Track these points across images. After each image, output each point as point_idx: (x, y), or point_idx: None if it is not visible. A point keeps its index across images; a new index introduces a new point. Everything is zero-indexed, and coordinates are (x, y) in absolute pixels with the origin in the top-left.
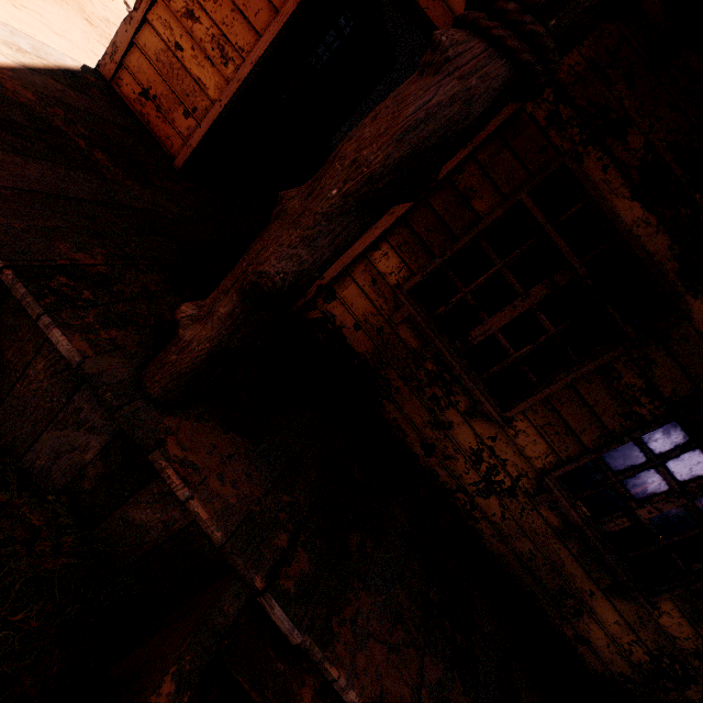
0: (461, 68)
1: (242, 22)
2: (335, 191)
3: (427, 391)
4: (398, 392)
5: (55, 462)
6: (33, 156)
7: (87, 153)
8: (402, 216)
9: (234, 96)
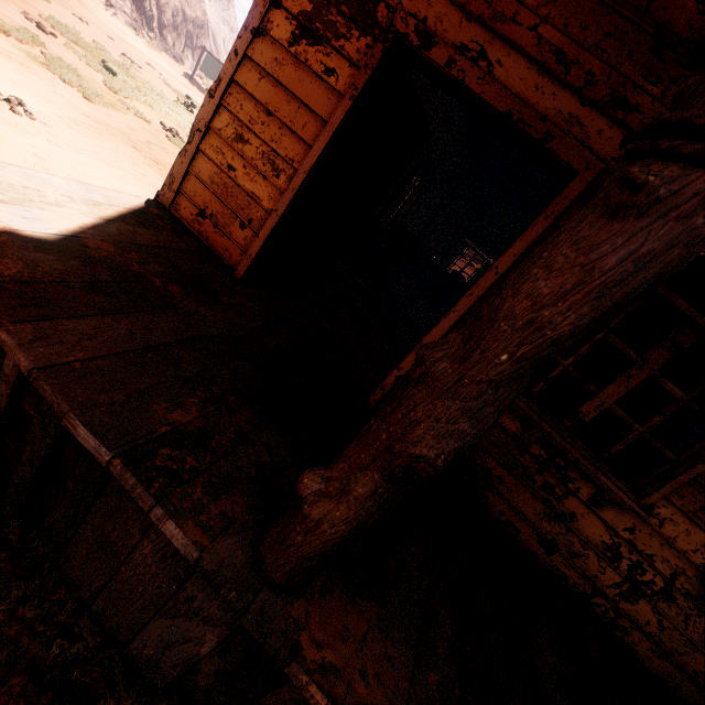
0: (679, 207)
1: (290, 136)
2: (505, 356)
3: (537, 479)
4: (501, 482)
5: (164, 653)
6: (120, 312)
7: (163, 290)
8: (481, 295)
9: (289, 204)
